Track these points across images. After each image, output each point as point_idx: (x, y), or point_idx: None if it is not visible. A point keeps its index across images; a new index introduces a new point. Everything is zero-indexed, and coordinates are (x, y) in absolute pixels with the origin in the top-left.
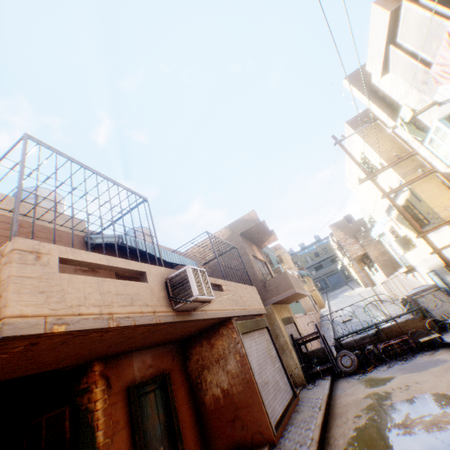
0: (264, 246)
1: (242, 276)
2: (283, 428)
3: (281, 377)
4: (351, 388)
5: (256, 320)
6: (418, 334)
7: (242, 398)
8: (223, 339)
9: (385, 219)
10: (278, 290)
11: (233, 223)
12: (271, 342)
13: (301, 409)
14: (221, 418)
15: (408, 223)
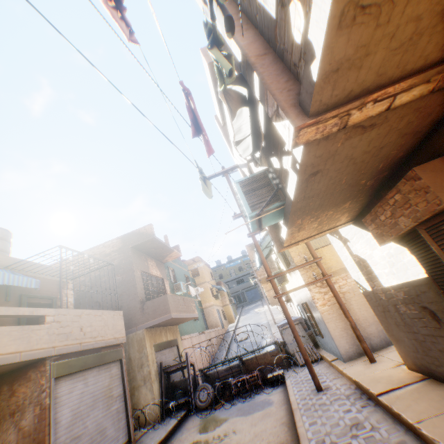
0: (166, 261)
1: (123, 294)
2: None
3: (115, 421)
4: (188, 431)
5: (101, 353)
6: (273, 366)
7: None
8: (29, 385)
9: (257, 255)
10: (155, 313)
11: (127, 234)
12: (119, 378)
13: None
14: None
15: (263, 265)
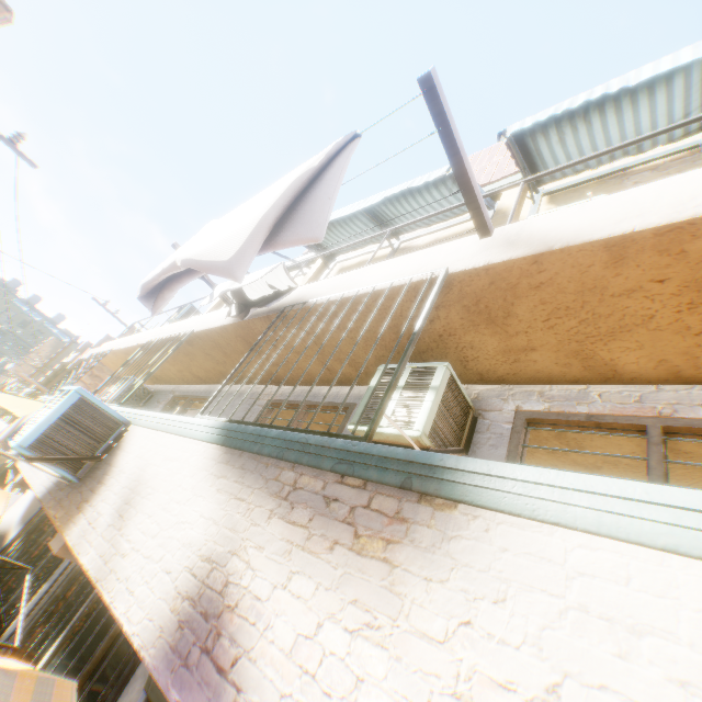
0: None
1: None
2: None
3: None
4: None
5: None
6: None
7: None
8: None
9: None
10: None
11: None
12: None
13: None
14: None
15: None
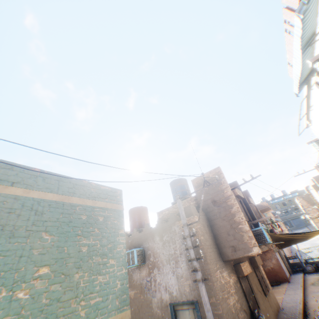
0: (264, 212)
1: None
2: (289, 280)
3: (285, 268)
4: (311, 275)
5: (275, 248)
6: None
7: (277, 270)
8: (269, 253)
9: None
10: None
11: None
12: (279, 256)
13: (293, 278)
14: (271, 274)
15: None
